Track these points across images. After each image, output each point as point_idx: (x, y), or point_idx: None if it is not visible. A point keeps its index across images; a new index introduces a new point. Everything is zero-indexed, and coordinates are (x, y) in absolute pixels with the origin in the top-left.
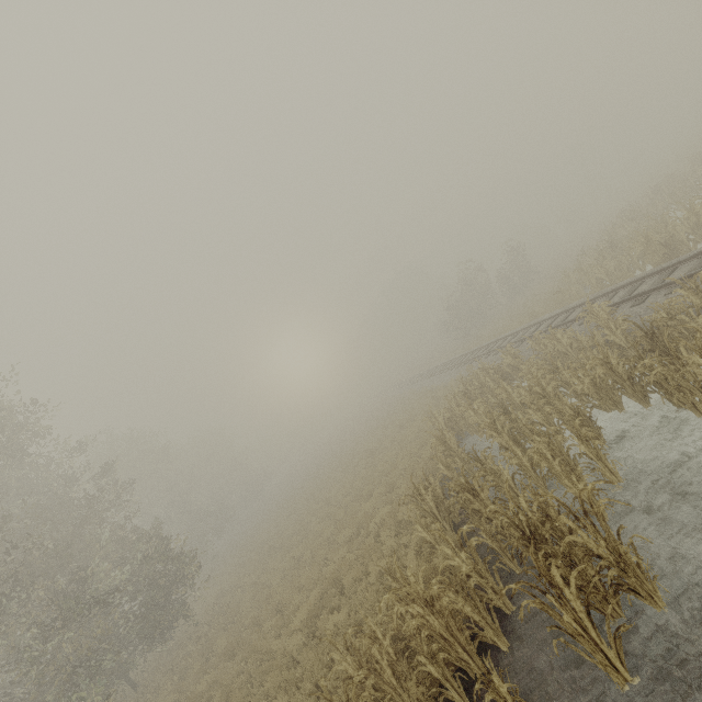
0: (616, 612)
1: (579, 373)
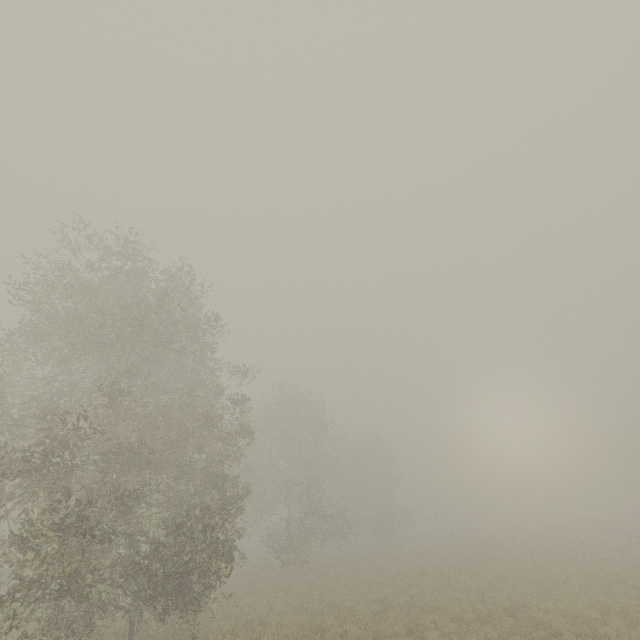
0: None
1: None
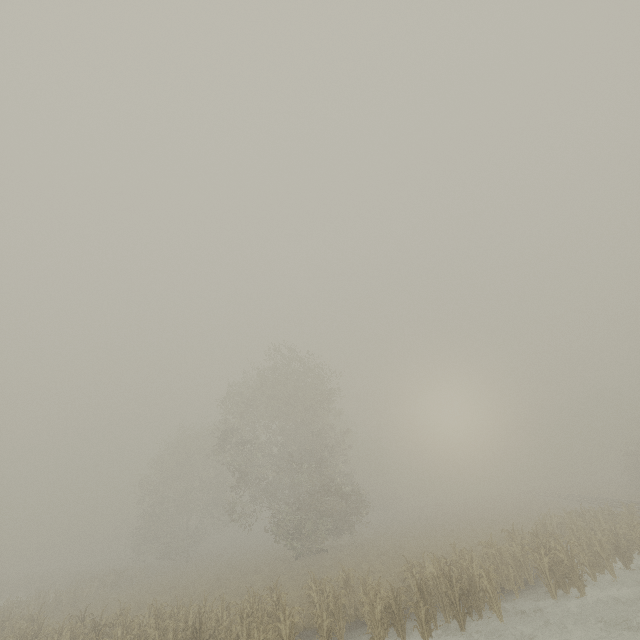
0: (567, 590)
1: (635, 529)
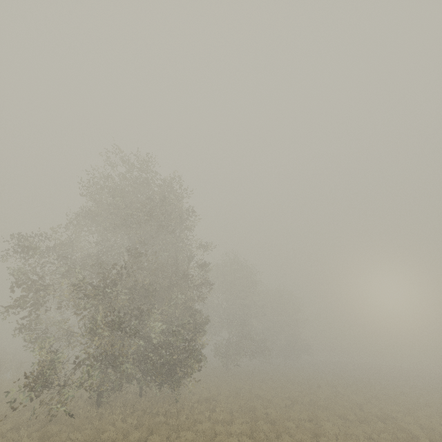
0: None
1: None
